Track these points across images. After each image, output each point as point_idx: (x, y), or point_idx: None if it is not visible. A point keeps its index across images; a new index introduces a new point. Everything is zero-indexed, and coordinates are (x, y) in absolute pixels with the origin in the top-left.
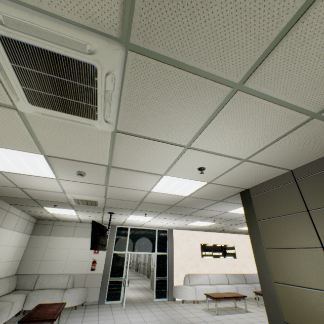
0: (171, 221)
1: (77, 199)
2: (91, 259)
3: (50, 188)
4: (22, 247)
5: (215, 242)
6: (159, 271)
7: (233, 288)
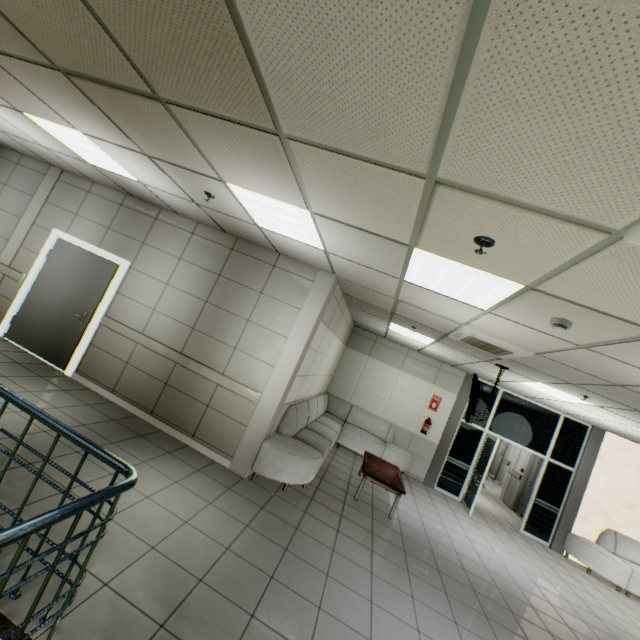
0: (629, 425)
1: (474, 338)
2: (422, 416)
3: (446, 314)
4: (336, 360)
5: None
6: (543, 492)
7: None
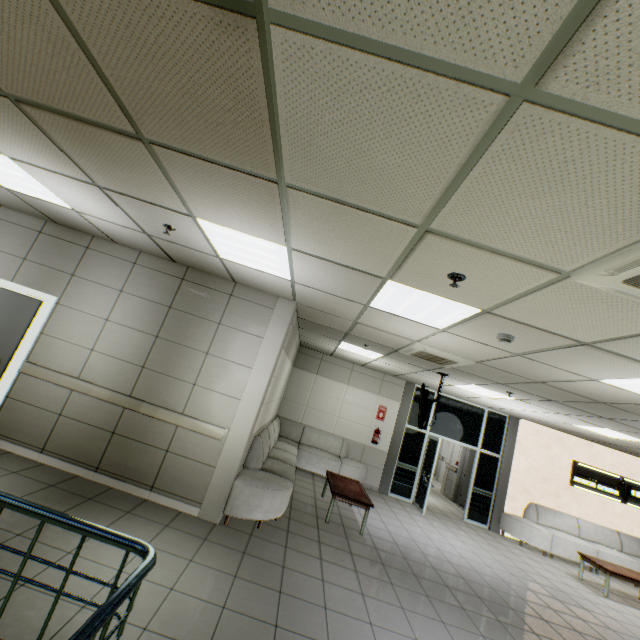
0: (540, 412)
1: (425, 353)
2: (372, 426)
3: (402, 333)
4: (286, 382)
5: (607, 468)
6: (479, 480)
7: (633, 564)
